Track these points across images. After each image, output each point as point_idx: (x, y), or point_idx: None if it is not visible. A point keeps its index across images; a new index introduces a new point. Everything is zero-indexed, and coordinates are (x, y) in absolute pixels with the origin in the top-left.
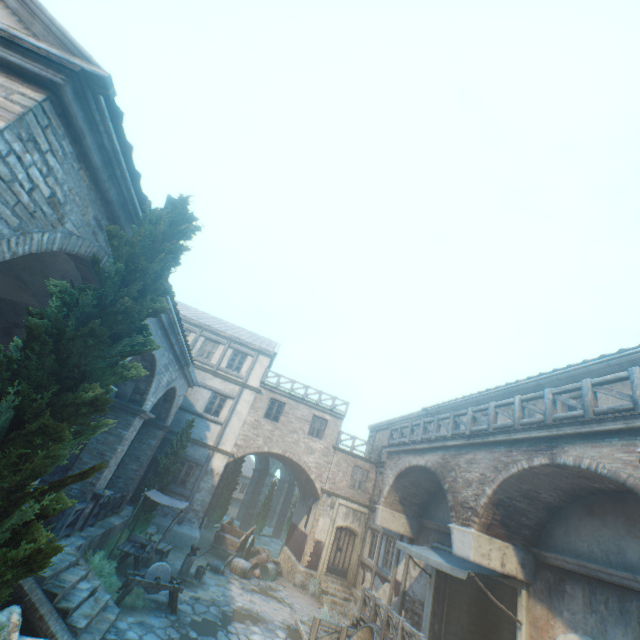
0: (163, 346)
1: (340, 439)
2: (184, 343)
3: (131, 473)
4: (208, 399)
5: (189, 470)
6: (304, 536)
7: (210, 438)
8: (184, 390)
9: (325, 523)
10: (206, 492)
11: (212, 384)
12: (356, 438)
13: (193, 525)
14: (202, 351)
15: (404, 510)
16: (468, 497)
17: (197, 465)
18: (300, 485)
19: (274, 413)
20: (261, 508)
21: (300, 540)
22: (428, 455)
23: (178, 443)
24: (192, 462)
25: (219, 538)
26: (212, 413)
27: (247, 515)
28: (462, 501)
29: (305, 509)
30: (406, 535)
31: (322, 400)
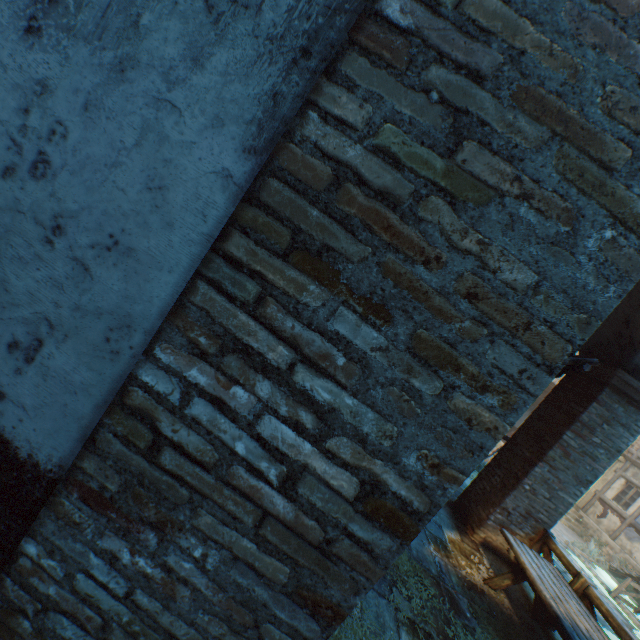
0: None
1: None
2: None
3: None
4: None
5: None
6: None
7: None
8: None
9: None
10: None
11: None
12: None
13: None
14: None
15: None
16: None
17: None
18: None
19: None
20: None
21: None
22: None
23: None
24: None
25: None
26: None
27: None
28: None
29: None
30: None
31: None
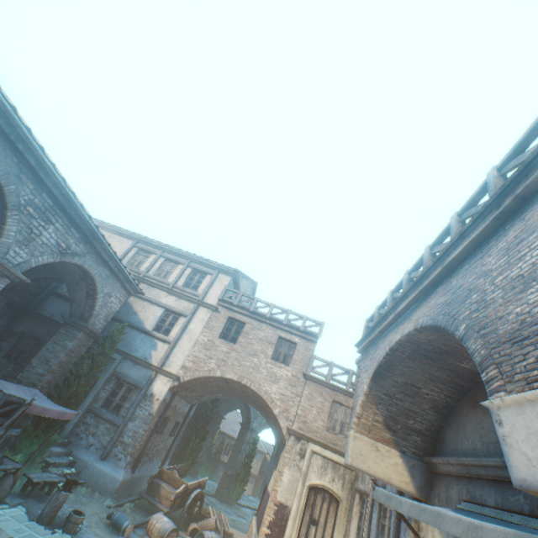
0: (9, 158)
1: (312, 365)
2: (59, 178)
3: (35, 378)
4: (159, 316)
5: (126, 394)
6: (267, 498)
7: (155, 358)
8: (117, 291)
9: (292, 478)
10: (141, 421)
11: (165, 302)
12: (334, 365)
13: (118, 463)
14: (160, 271)
15: (395, 442)
16: (531, 309)
17: (135, 388)
18: (275, 435)
19: (232, 334)
20: (239, 468)
21: (264, 504)
22: (418, 309)
23: (99, 348)
24: (131, 384)
25: (153, 487)
26: (162, 332)
27: (225, 477)
28: (513, 330)
29: (275, 463)
30: (404, 489)
31: (289, 320)
